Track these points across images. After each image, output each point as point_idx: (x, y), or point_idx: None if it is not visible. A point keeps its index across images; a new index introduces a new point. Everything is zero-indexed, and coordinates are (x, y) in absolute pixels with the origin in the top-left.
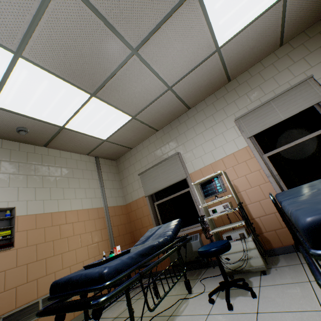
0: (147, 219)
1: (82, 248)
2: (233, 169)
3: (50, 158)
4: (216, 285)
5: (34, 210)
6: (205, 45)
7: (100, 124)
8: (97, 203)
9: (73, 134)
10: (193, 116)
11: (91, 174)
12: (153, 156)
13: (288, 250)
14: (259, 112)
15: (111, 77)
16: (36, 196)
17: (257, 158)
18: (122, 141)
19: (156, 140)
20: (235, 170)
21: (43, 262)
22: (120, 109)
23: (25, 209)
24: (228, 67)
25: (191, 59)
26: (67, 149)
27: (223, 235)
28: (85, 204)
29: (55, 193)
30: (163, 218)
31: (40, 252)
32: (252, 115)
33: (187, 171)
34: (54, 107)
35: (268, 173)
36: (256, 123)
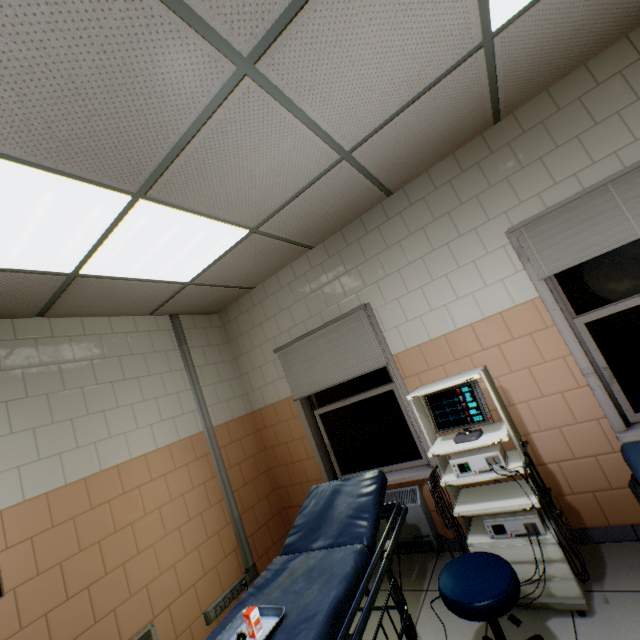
0: (301, 447)
1: (167, 537)
2: (499, 350)
3: (60, 342)
4: (472, 627)
5: (40, 485)
6: (456, 31)
7: (170, 255)
8: (189, 426)
9: (105, 283)
10: (399, 213)
11: (166, 361)
12: (304, 308)
13: (621, 535)
14: (575, 213)
15: (184, 146)
16: (39, 449)
17: (560, 329)
18: (230, 279)
19: (310, 270)
20: (506, 354)
21: (83, 597)
22: (218, 217)
23: (18, 488)
24: (504, 87)
25: (409, 74)
26: (100, 312)
27: (485, 523)
28: (160, 435)
29: (86, 430)
30: (337, 445)
31: (72, 576)
32: (556, 221)
33: (389, 348)
34: (34, 236)
35: (587, 366)
36: (565, 243)
